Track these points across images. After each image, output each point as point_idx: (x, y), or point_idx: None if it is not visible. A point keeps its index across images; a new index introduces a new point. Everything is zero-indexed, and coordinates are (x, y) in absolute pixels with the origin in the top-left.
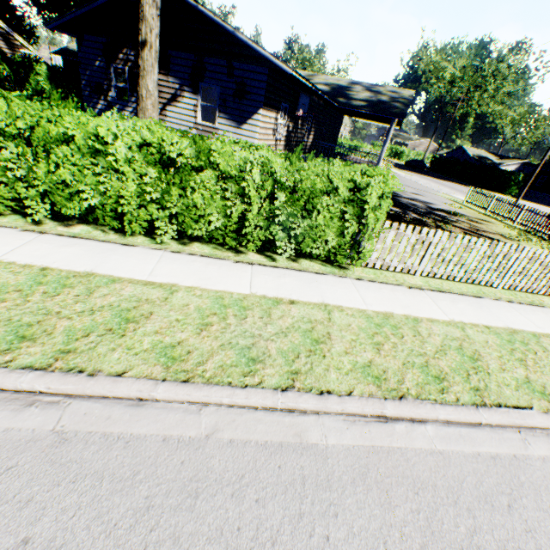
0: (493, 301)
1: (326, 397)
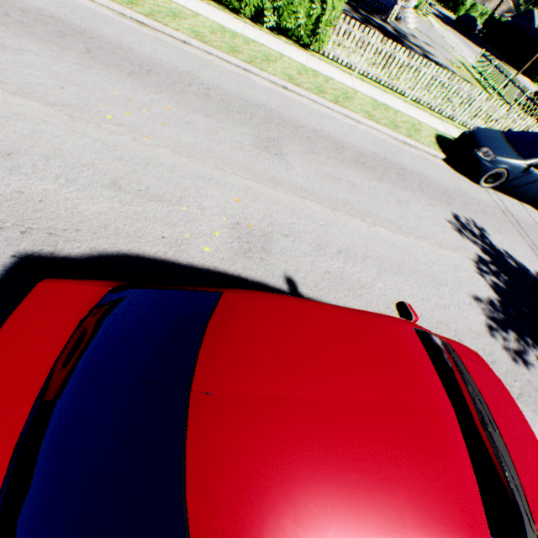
0: (394, 97)
1: (263, 72)
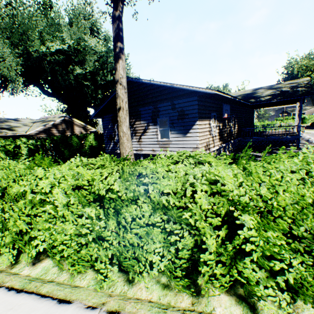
0: None
1: None
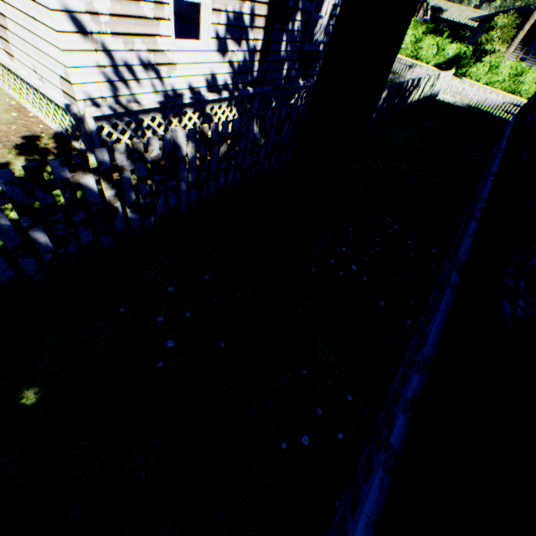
0: None
1: None
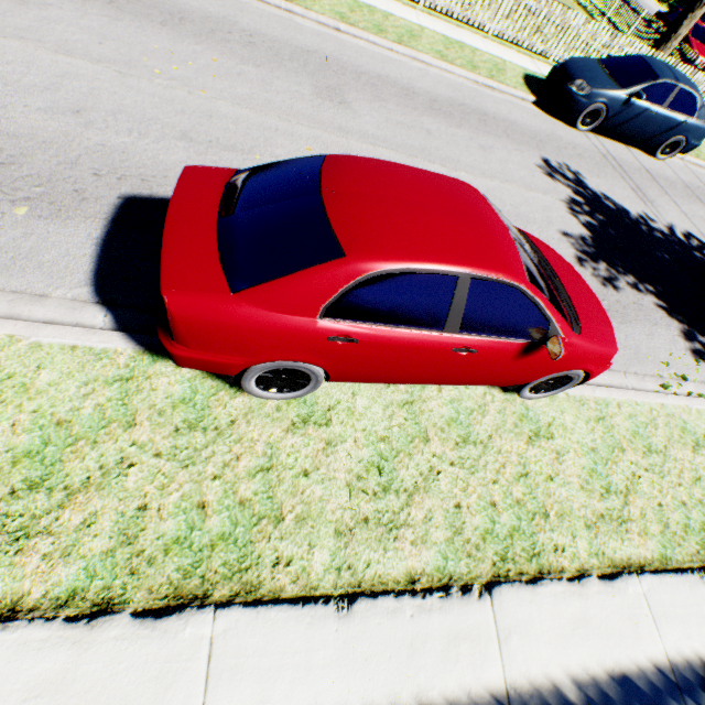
0: (470, 34)
1: (309, 12)
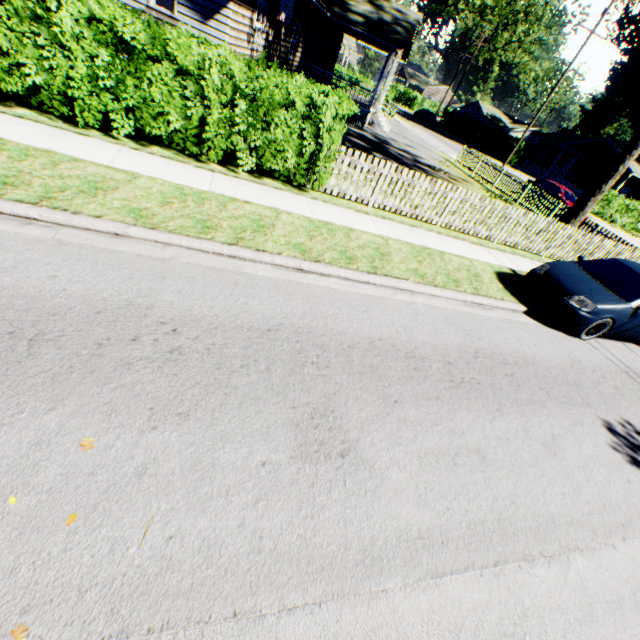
0: (425, 231)
1: (261, 253)
